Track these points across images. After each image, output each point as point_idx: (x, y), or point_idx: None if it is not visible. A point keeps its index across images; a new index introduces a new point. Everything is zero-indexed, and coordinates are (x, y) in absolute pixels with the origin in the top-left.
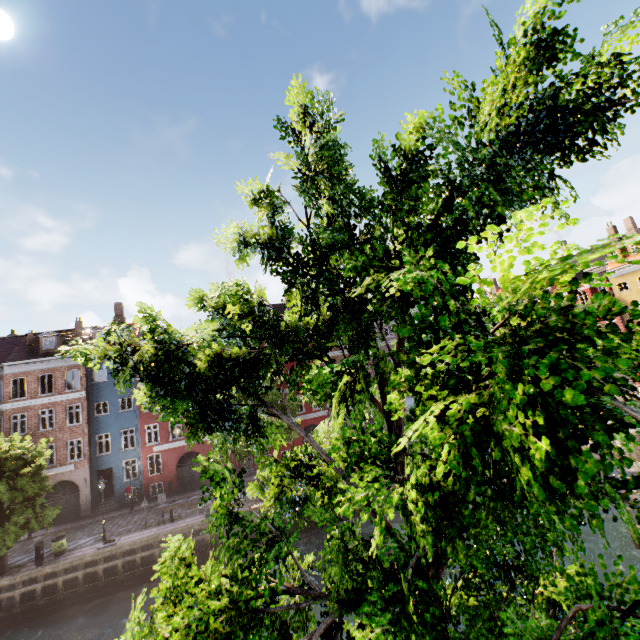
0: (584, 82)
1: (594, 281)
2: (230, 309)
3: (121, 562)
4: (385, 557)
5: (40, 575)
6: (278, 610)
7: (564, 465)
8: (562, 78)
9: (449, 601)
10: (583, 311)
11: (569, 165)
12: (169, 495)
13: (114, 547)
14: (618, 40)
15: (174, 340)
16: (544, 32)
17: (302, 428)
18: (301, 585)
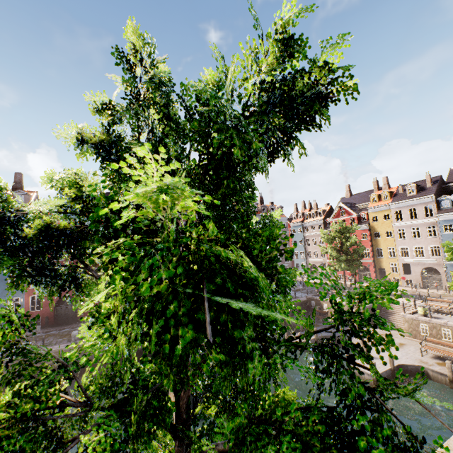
0: (309, 76)
1: (360, 213)
2: (67, 191)
3: None
4: (142, 382)
5: None
6: (56, 418)
7: (175, 333)
8: (295, 69)
9: (193, 410)
10: (171, 229)
11: (299, 131)
12: (45, 327)
13: None
14: (331, 53)
15: (13, 208)
16: (287, 33)
17: None
18: (87, 400)
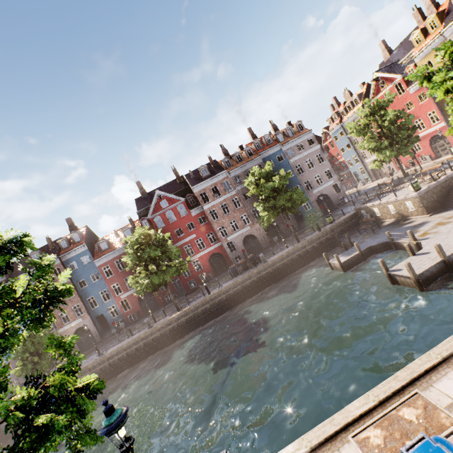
0: None
1: (405, 70)
2: None
3: (108, 363)
4: None
5: None
6: None
7: None
8: None
9: None
10: None
11: None
12: (140, 319)
13: (101, 357)
14: None
15: None
16: None
17: (208, 258)
18: None
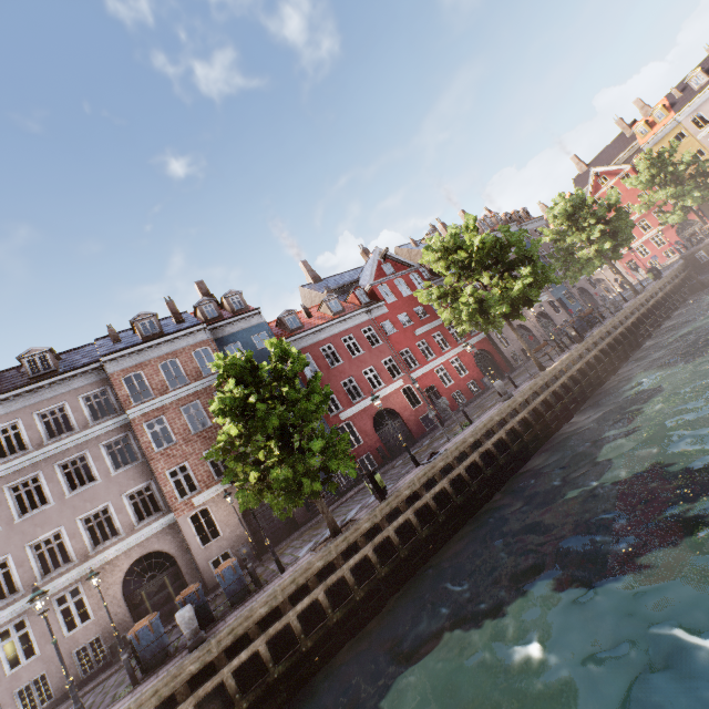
0: None
1: (632, 161)
2: None
3: (477, 456)
4: None
5: (401, 502)
6: None
7: None
8: None
9: None
10: None
11: None
12: (387, 462)
13: (457, 443)
14: None
15: None
16: None
17: (471, 356)
18: None
